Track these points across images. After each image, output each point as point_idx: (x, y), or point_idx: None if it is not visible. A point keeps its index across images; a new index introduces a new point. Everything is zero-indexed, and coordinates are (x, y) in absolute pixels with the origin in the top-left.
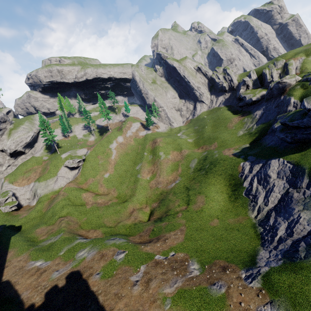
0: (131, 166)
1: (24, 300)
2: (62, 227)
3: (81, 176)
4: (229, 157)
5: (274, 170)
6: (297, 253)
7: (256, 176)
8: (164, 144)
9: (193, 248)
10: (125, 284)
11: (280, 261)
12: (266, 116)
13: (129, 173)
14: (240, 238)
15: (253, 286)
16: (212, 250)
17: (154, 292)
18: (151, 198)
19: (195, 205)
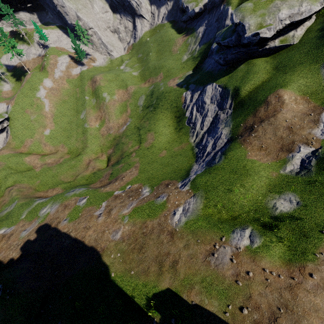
0: (75, 116)
1: (1, 259)
2: (14, 196)
3: (14, 139)
4: (173, 89)
5: (209, 96)
6: (214, 160)
7: (195, 104)
8: (106, 82)
9: (146, 177)
10: (91, 218)
11: (204, 168)
12: (207, 34)
13: (75, 124)
14: (181, 160)
15: (185, 190)
16: (160, 175)
17: (115, 216)
18: (106, 145)
19: (146, 142)
